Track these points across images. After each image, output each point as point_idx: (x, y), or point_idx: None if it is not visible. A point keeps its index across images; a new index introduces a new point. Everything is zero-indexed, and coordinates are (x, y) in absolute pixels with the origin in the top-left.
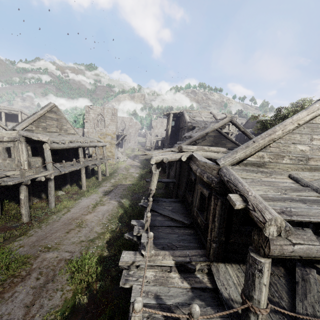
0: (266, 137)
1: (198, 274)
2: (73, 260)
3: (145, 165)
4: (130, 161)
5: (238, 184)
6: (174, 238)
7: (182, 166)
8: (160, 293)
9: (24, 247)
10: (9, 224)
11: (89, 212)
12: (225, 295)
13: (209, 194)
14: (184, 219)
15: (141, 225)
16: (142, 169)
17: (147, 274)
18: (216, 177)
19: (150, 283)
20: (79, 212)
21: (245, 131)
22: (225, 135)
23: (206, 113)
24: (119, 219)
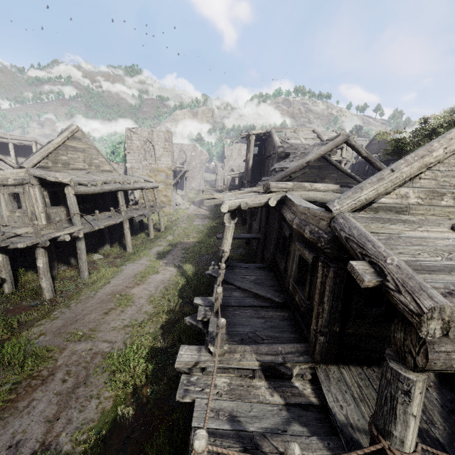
0: (415, 161)
1: (296, 381)
2: (113, 355)
3: (216, 213)
4: (194, 209)
5: (366, 244)
6: (258, 325)
7: (270, 214)
8: (238, 413)
9: (46, 335)
10: (26, 303)
11: (137, 284)
12: (341, 418)
13: (313, 259)
14: (273, 295)
15: (208, 305)
16: (211, 219)
17: (217, 381)
18: (326, 232)
19: (222, 396)
20: (122, 284)
21: (369, 157)
22: (336, 165)
23: (306, 132)
24: (179, 294)
